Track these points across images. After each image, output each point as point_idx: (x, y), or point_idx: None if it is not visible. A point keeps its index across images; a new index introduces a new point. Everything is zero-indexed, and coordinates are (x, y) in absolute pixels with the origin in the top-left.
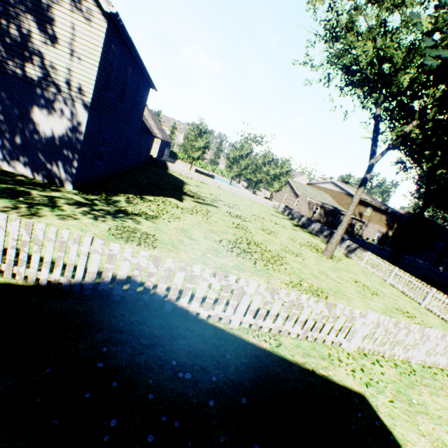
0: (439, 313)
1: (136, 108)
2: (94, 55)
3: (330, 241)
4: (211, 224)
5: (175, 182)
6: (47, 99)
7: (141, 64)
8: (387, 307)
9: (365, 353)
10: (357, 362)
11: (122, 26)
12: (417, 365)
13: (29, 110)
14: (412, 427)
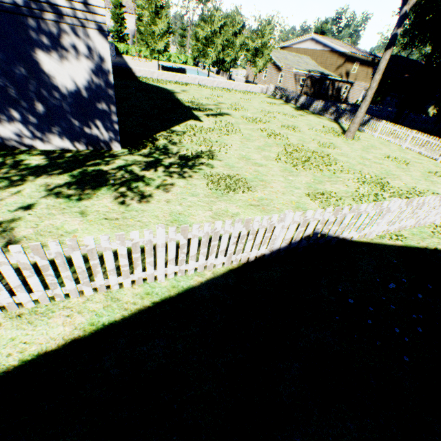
0: None
1: None
2: None
3: (352, 121)
4: (250, 140)
5: (164, 95)
6: (50, 35)
7: None
8: (422, 173)
9: None
10: None
11: None
12: None
13: (33, 59)
14: None
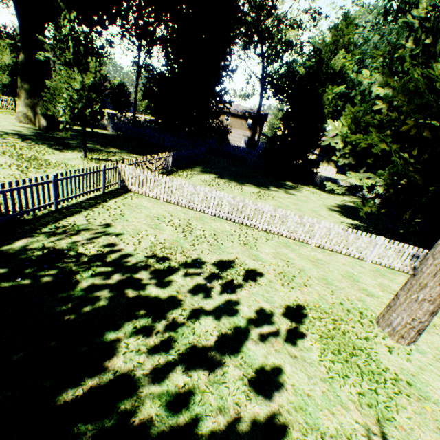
0: None
1: None
2: None
3: None
4: None
5: None
6: None
7: None
8: None
9: None
10: None
11: None
12: None
13: None
14: None
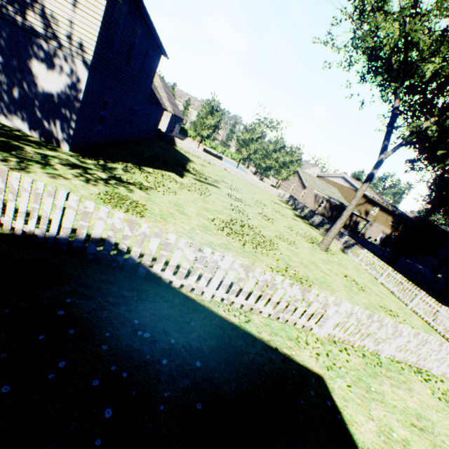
0: (424, 316)
1: (144, 74)
2: (98, 8)
3: (327, 233)
4: (207, 202)
5: (180, 158)
6: (47, 52)
7: (151, 25)
8: (371, 303)
9: (334, 341)
10: (324, 347)
11: None
12: (386, 359)
13: (28, 62)
14: (363, 411)
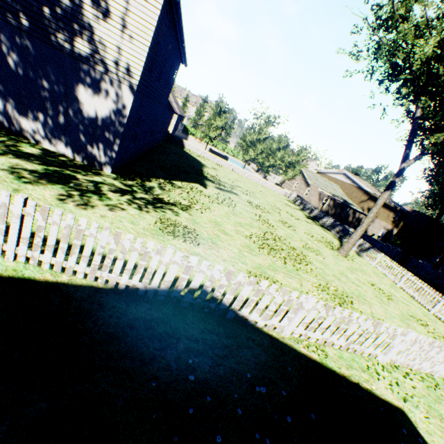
0: None
1: (167, 85)
2: (146, 34)
3: (347, 240)
4: (237, 215)
5: (194, 163)
6: (94, 78)
7: (182, 40)
8: (402, 314)
9: (395, 366)
10: (391, 374)
11: (178, 3)
12: (439, 378)
13: (74, 88)
14: None
